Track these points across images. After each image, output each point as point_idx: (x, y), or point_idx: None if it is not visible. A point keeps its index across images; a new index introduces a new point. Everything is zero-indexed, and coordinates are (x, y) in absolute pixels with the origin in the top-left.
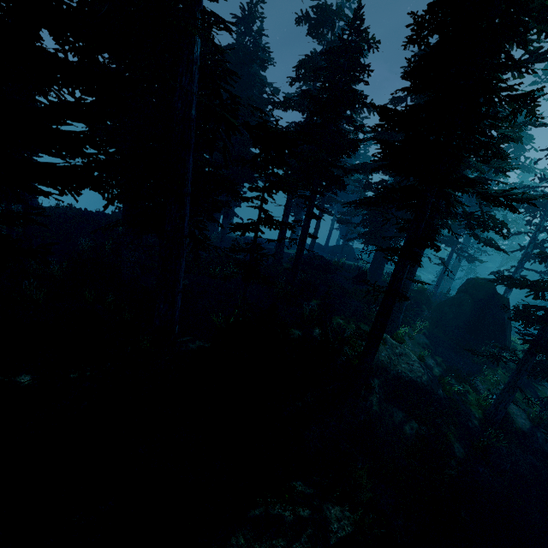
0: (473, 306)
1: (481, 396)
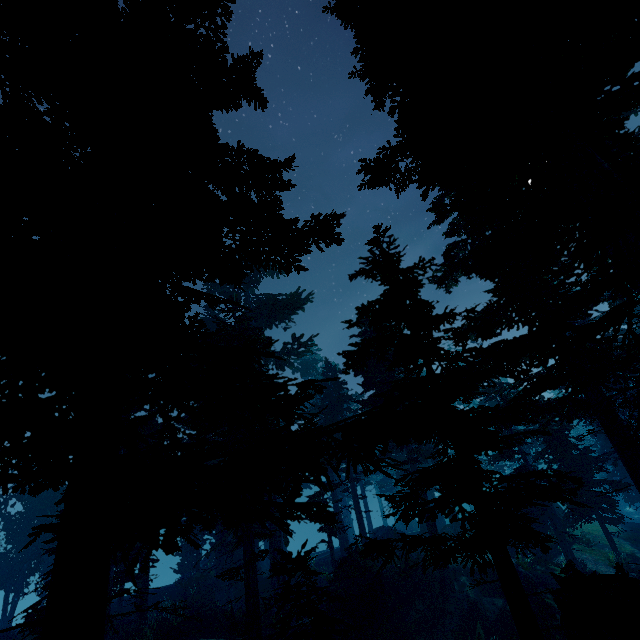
0: None
1: None
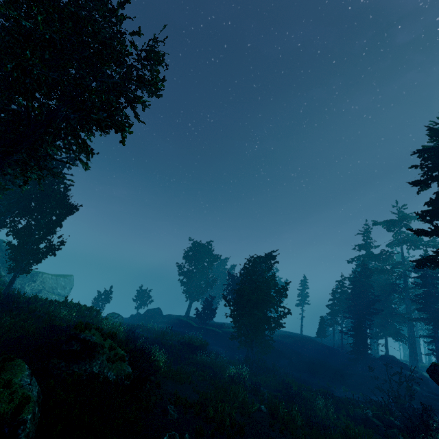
0: None
1: None
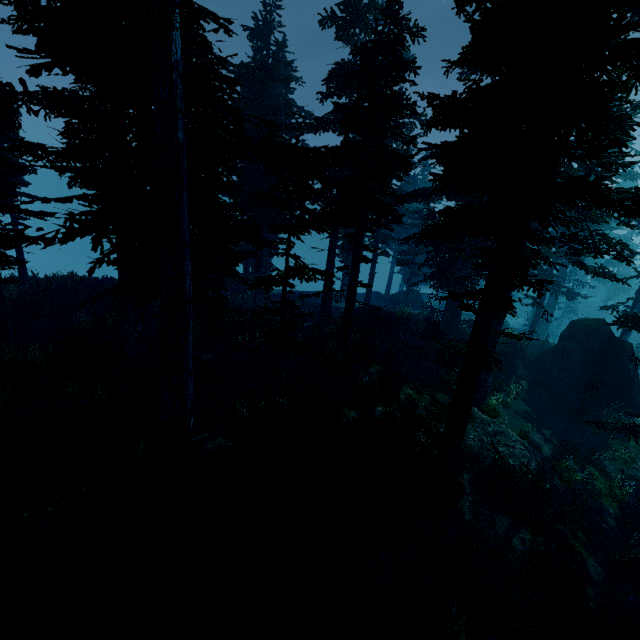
0: (584, 357)
1: (613, 481)
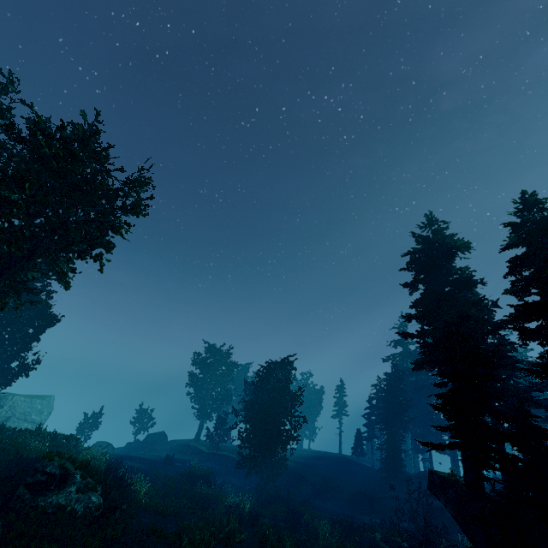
0: None
1: None
